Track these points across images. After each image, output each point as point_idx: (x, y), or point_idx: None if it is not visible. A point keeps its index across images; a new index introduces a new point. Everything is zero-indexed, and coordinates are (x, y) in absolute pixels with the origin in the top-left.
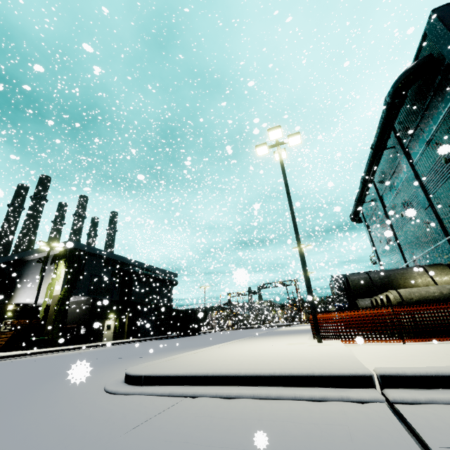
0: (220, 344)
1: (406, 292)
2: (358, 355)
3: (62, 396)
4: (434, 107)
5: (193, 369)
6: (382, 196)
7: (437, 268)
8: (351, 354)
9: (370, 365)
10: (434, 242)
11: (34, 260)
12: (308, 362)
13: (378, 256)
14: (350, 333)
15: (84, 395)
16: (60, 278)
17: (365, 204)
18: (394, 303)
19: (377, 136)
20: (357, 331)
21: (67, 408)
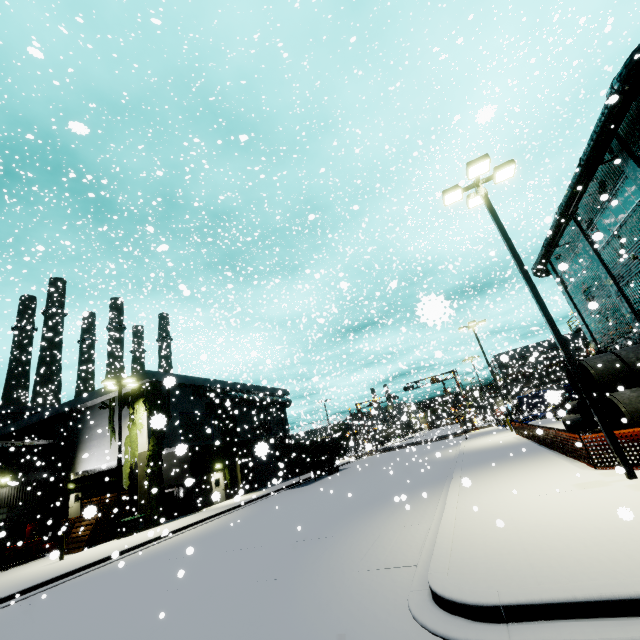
0: (454, 499)
1: None
2: None
3: None
4: None
5: (583, 583)
6: (590, 233)
7: None
8: None
9: None
10: None
11: (95, 406)
12: None
13: (584, 320)
14: None
15: None
16: (143, 427)
17: (556, 249)
18: None
19: (593, 145)
20: None
21: None
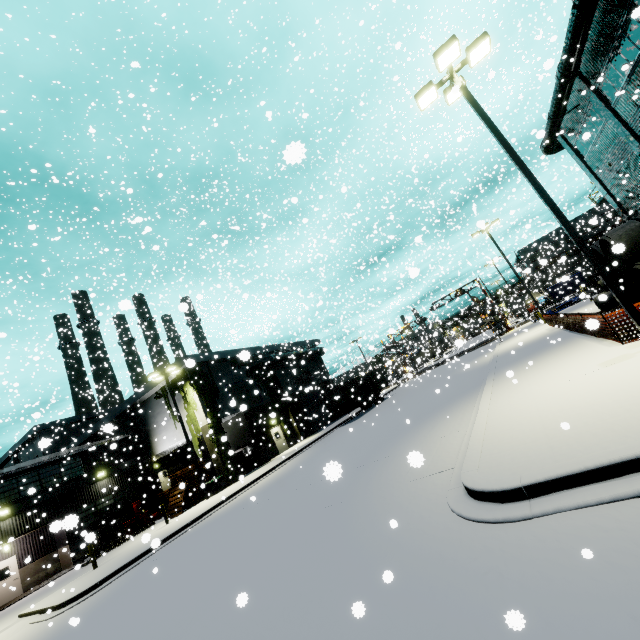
0: (486, 403)
1: None
2: None
3: (430, 548)
4: None
5: (594, 453)
6: (600, 87)
7: None
8: None
9: None
10: None
11: (151, 398)
12: None
13: (607, 189)
14: None
15: (457, 537)
16: (197, 406)
17: (564, 117)
18: None
19: None
20: None
21: (496, 566)
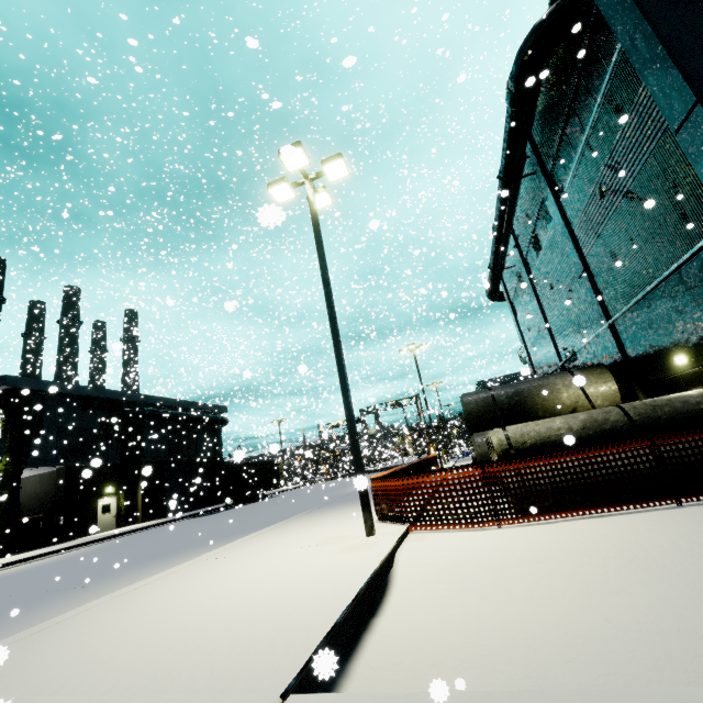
0: (223, 548)
1: (517, 431)
2: (410, 565)
3: None
4: (583, 96)
5: None
6: (527, 257)
7: (593, 372)
8: (351, 598)
9: (413, 594)
10: (594, 330)
11: None
12: (233, 646)
13: (528, 351)
14: (422, 513)
15: None
16: None
17: (507, 272)
18: (497, 452)
19: (504, 155)
20: (432, 510)
21: None
